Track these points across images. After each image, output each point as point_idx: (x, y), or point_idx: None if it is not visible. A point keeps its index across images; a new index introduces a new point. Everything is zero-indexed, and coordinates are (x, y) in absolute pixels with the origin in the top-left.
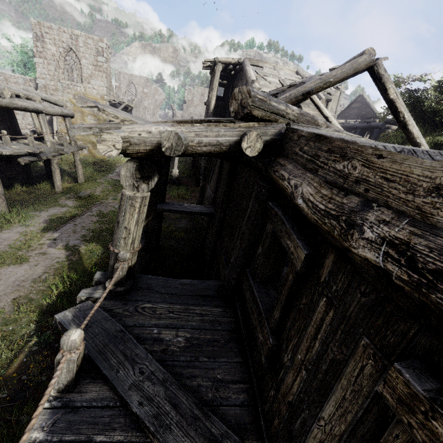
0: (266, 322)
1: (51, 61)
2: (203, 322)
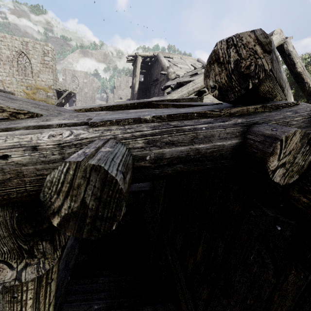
0: None
1: (6, 62)
2: None
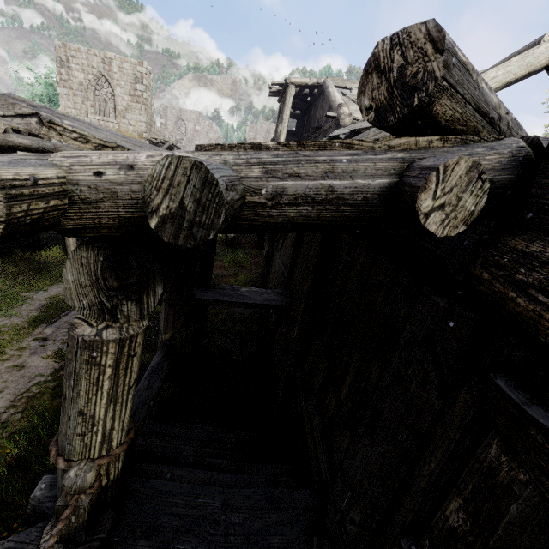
0: None
1: (78, 91)
2: None
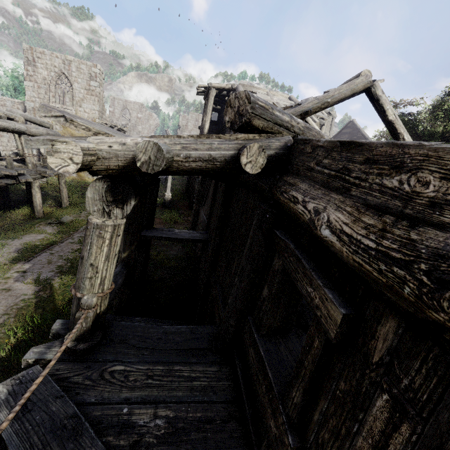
0: (280, 404)
1: (42, 84)
2: (192, 391)
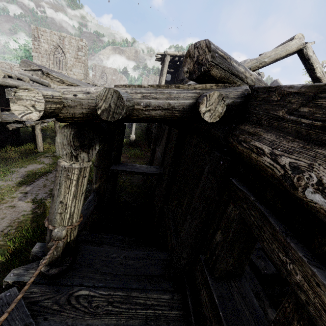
0: None
1: (44, 55)
2: (147, 320)
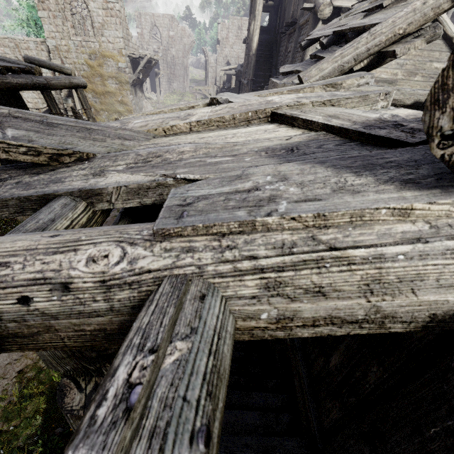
0: None
1: (56, 12)
2: None
